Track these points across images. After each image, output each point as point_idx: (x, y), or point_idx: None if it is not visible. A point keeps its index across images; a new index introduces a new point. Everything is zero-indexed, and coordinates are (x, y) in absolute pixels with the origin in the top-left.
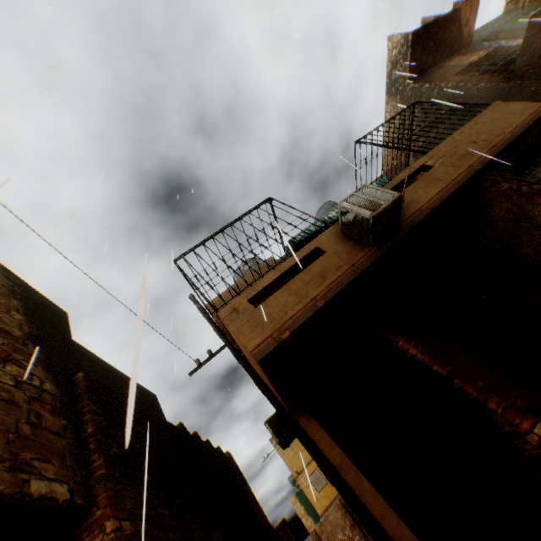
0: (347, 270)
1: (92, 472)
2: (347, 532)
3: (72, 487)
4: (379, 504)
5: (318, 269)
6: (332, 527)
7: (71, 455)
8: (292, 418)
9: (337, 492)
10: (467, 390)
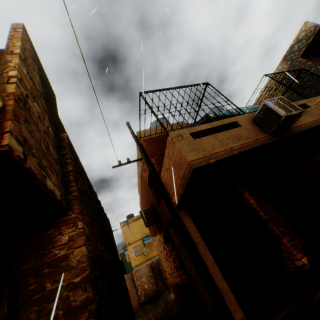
0: (253, 140)
1: (70, 192)
2: (148, 279)
3: (61, 195)
4: (214, 267)
5: (235, 133)
6: (141, 274)
7: (60, 177)
8: (175, 211)
9: (145, 260)
10: (274, 230)
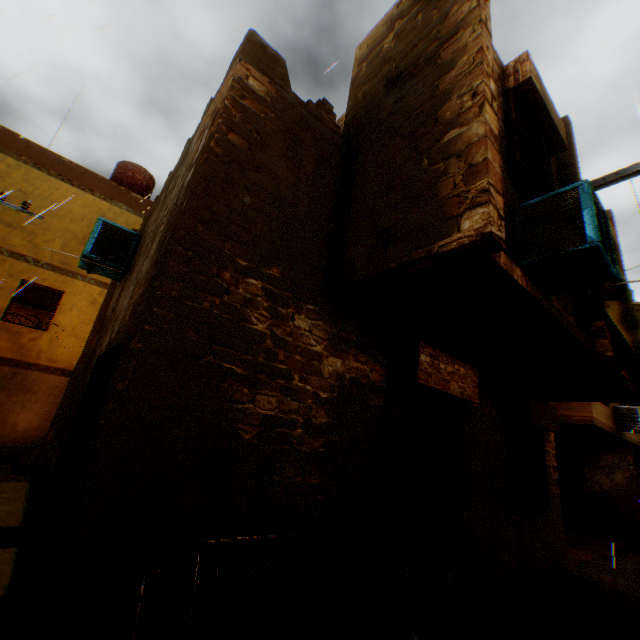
0: (609, 427)
1: None
2: None
3: None
4: None
5: (605, 412)
6: None
7: None
8: None
9: None
10: None
